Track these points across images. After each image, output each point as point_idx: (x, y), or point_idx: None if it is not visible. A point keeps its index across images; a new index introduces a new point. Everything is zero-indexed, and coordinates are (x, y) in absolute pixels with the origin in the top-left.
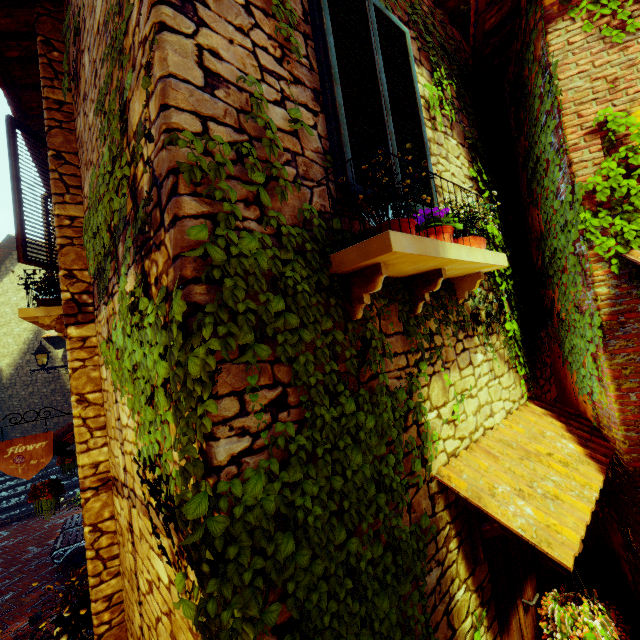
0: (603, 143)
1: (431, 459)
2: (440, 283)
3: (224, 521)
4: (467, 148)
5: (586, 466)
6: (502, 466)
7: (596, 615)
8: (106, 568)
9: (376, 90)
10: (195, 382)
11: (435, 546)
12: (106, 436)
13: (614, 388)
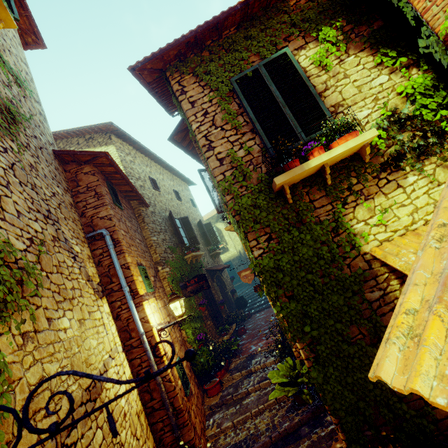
0: None
1: (358, 245)
2: (328, 169)
3: (259, 269)
4: (369, 46)
5: None
6: (420, 240)
7: None
8: None
9: (276, 102)
10: (244, 239)
11: (375, 282)
12: None
13: None
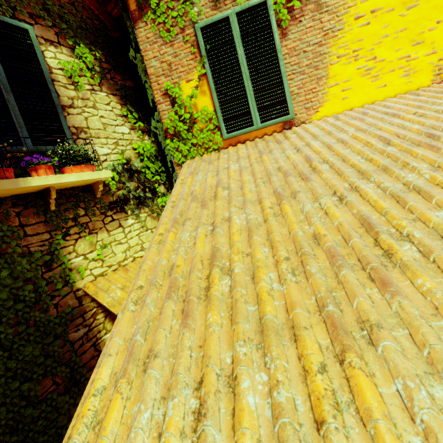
0: (170, 101)
1: (73, 281)
2: (55, 194)
3: None
4: (120, 96)
5: None
6: (128, 275)
7: None
8: None
9: None
10: None
11: (83, 319)
12: None
13: None
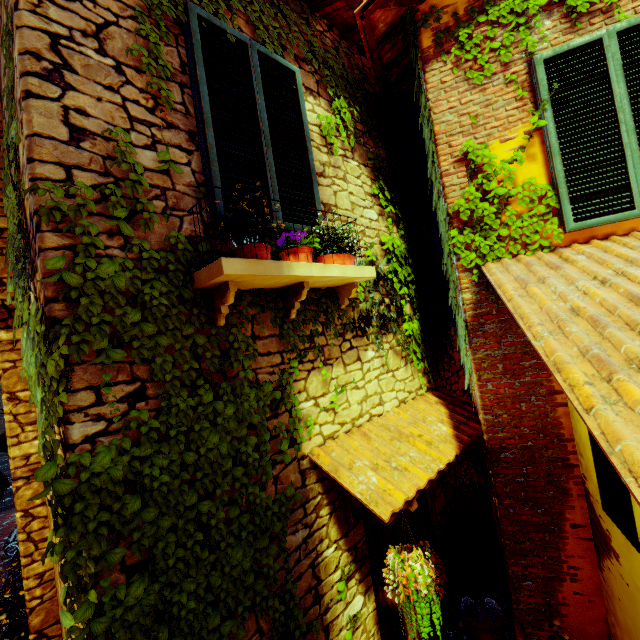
0: (467, 170)
1: (301, 440)
2: (305, 294)
3: (71, 484)
4: (371, 168)
5: (448, 444)
6: (372, 446)
7: (420, 559)
8: (38, 549)
9: (257, 127)
10: (53, 379)
11: (303, 512)
12: (37, 430)
13: (476, 379)
